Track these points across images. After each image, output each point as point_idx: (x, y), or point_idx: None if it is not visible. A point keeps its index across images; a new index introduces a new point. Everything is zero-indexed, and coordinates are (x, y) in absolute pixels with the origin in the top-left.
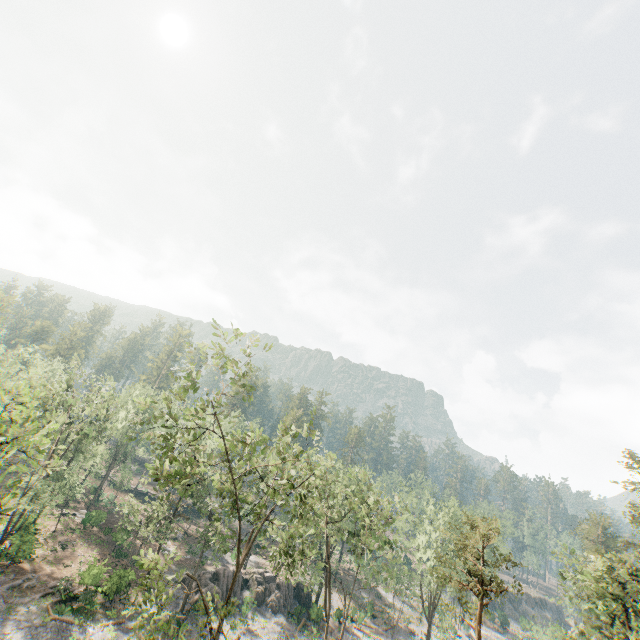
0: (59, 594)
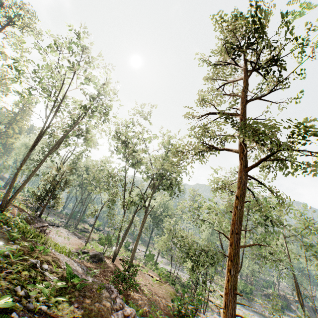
0: None
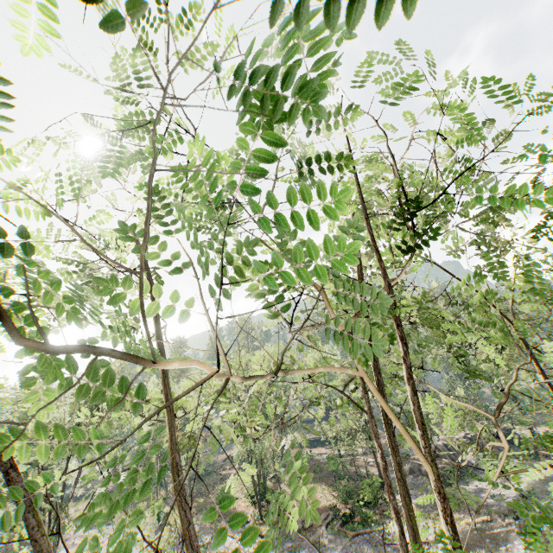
0: (337, 519)
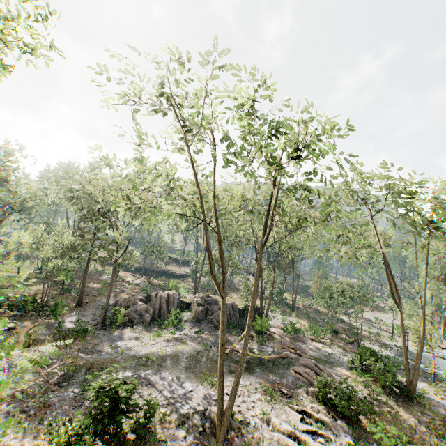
0: None
